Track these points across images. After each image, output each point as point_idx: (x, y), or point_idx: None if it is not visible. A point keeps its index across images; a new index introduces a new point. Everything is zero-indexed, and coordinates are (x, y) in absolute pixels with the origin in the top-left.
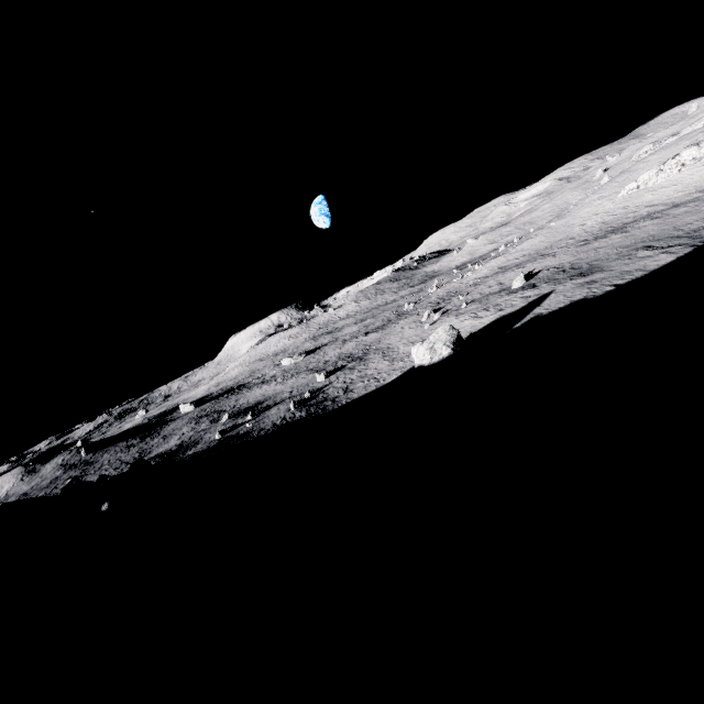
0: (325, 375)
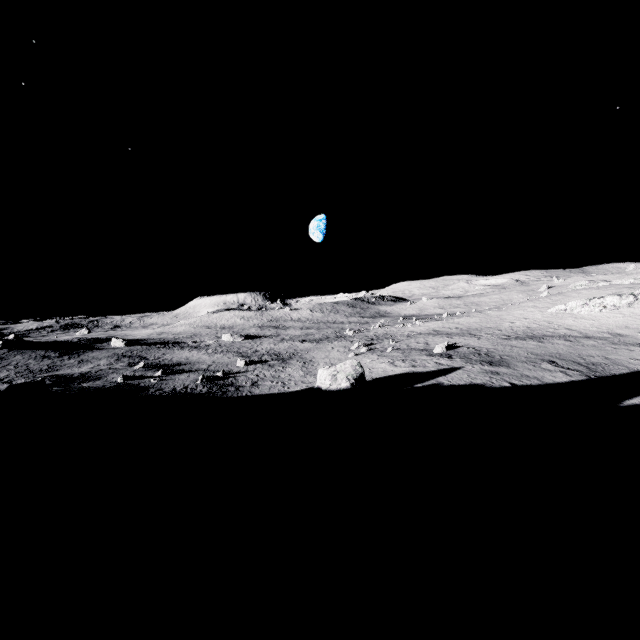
0: (245, 362)
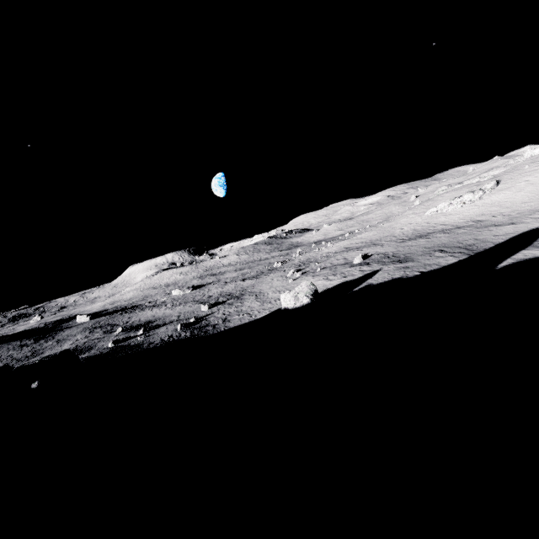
0: (208, 306)
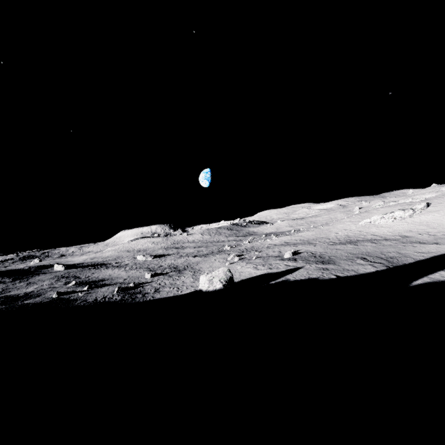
0: (151, 275)
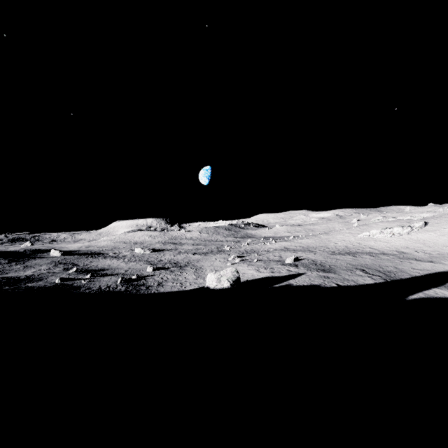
0: (153, 268)
